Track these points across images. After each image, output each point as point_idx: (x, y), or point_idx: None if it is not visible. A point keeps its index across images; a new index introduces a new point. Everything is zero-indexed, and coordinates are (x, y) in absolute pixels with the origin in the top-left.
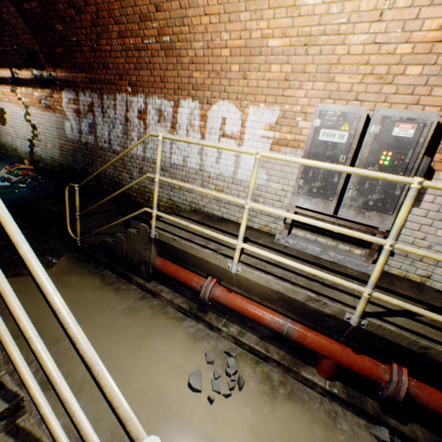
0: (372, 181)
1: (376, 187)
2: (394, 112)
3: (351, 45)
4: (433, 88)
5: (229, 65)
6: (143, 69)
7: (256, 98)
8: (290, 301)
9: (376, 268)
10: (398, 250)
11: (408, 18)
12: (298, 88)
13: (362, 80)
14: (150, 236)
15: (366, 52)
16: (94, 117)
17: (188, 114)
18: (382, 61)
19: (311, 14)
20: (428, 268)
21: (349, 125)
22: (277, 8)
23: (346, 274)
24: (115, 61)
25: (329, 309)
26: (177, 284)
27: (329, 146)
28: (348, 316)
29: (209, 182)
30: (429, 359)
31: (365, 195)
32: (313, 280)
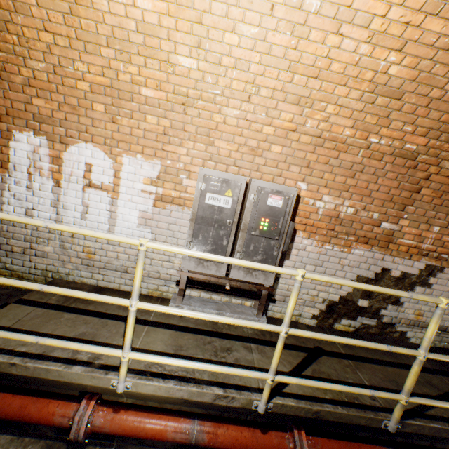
0: (256, 244)
1: (259, 249)
2: (266, 183)
3: (227, 116)
4: (290, 165)
5: (91, 102)
6: None
7: (131, 147)
8: (196, 402)
9: (276, 355)
10: (279, 297)
11: (270, 107)
12: (179, 145)
13: (239, 149)
14: None
15: (240, 125)
16: None
17: (29, 151)
18: (253, 136)
19: (187, 76)
20: (299, 308)
21: (232, 191)
22: (149, 58)
23: (244, 337)
24: None
25: (237, 402)
26: (27, 423)
27: (216, 210)
28: (256, 405)
29: (73, 243)
30: (320, 419)
31: (252, 257)
32: (217, 364)
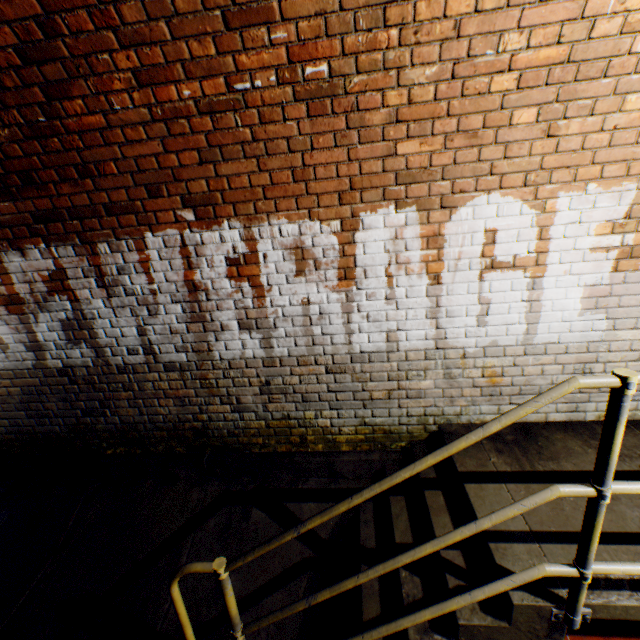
0: None
1: None
2: None
3: None
4: None
5: (509, 110)
6: (232, 158)
7: (577, 173)
8: None
9: None
10: None
11: None
12: None
13: None
14: (555, 620)
15: None
16: (77, 301)
17: (386, 240)
18: None
19: None
20: None
21: None
22: None
23: None
24: (126, 152)
25: None
26: None
27: None
28: None
29: (465, 366)
30: None
31: None
32: None
